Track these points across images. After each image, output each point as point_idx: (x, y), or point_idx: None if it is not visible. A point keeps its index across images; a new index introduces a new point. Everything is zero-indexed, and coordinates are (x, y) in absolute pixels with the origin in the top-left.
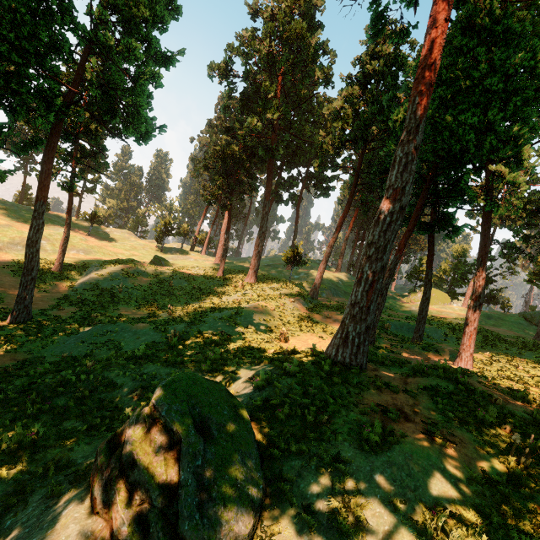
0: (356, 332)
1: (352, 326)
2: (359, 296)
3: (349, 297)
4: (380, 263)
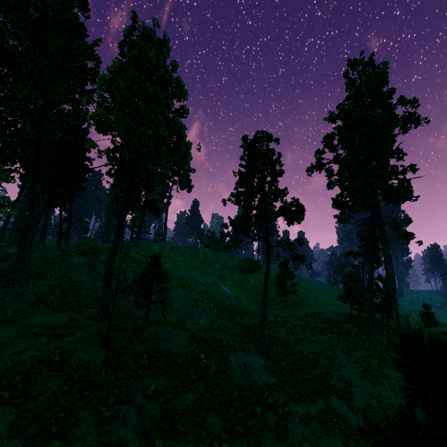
0: (15, 234)
1: (14, 233)
2: (16, 224)
3: (13, 225)
4: (23, 215)
